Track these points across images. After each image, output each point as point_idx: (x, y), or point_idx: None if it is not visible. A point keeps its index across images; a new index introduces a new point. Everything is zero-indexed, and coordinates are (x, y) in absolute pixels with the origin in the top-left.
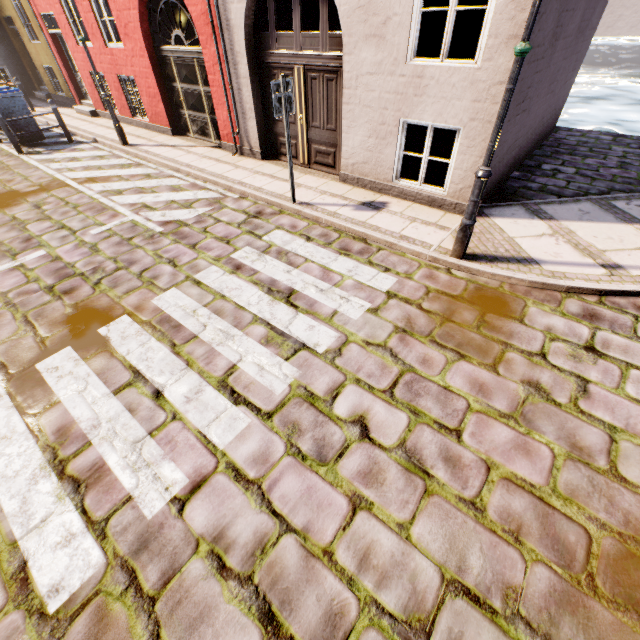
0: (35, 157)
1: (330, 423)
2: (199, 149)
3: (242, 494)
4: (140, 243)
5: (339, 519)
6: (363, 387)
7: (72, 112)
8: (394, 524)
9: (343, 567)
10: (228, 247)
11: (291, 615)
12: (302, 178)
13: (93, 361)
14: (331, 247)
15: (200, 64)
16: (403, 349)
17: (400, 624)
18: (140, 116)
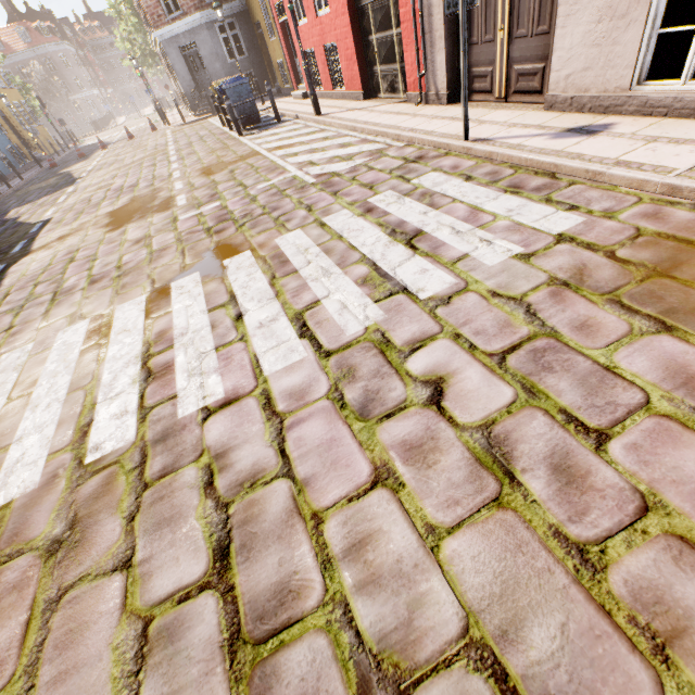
0: (248, 137)
1: (394, 377)
2: (383, 107)
3: (262, 423)
4: (290, 193)
5: (350, 486)
6: (461, 345)
7: (290, 99)
8: (421, 522)
9: (326, 542)
10: (369, 192)
11: (244, 564)
12: (490, 114)
13: (208, 284)
14: (495, 185)
15: (395, 1)
16: (550, 307)
17: (365, 653)
18: (339, 87)
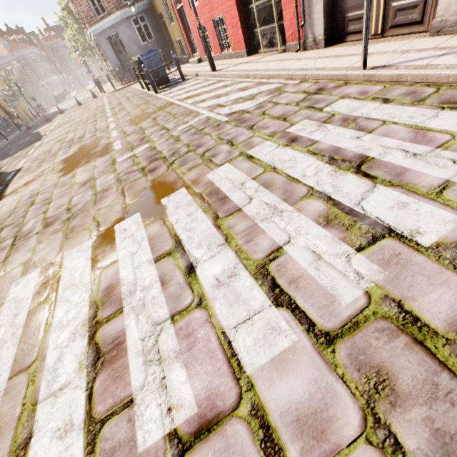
0: (162, 93)
1: None
2: (266, 58)
3: None
4: (208, 131)
5: None
6: None
7: (188, 65)
8: None
9: None
10: (284, 123)
11: None
12: (373, 47)
13: (149, 227)
14: (424, 103)
15: None
16: None
17: None
18: (226, 50)
